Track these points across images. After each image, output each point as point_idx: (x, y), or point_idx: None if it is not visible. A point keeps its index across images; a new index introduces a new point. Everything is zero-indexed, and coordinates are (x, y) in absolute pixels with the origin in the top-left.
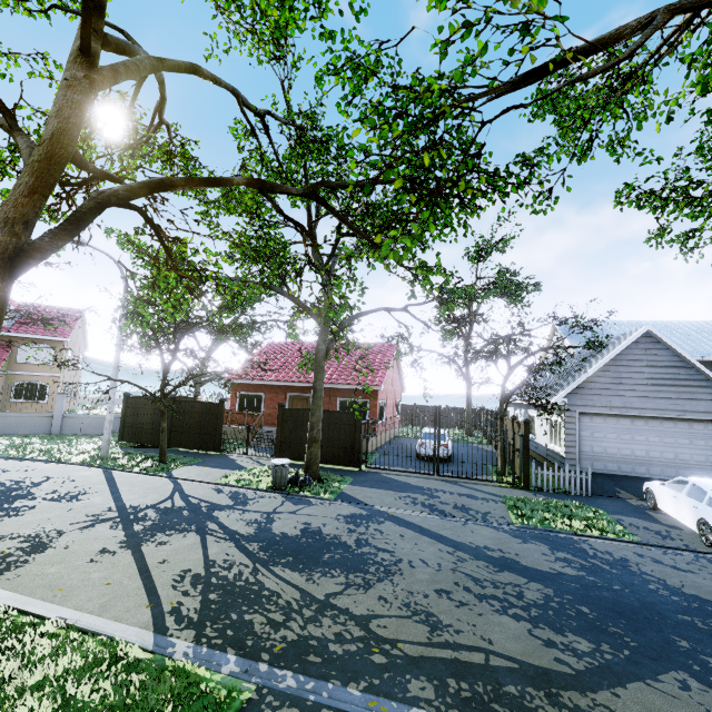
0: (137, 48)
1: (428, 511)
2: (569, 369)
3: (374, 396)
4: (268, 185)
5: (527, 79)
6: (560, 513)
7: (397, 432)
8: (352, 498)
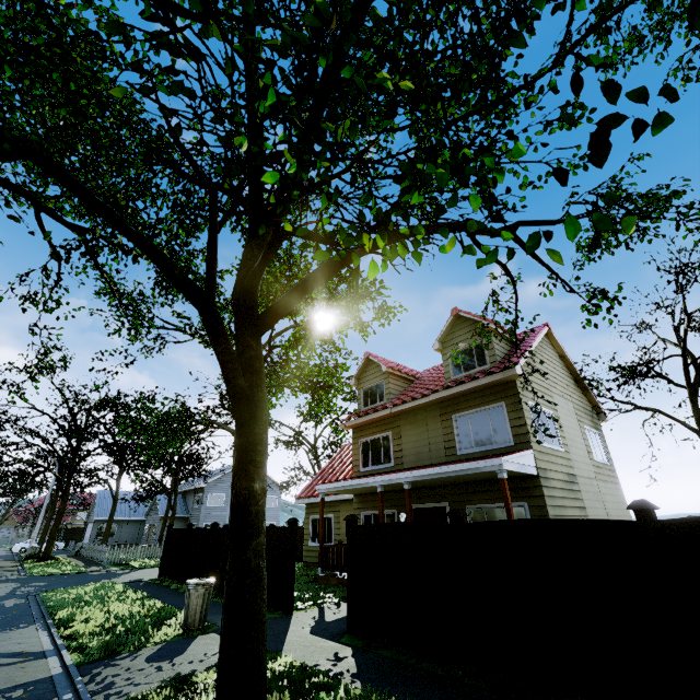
0: None
1: None
2: None
3: None
4: None
5: None
6: None
7: None
8: None
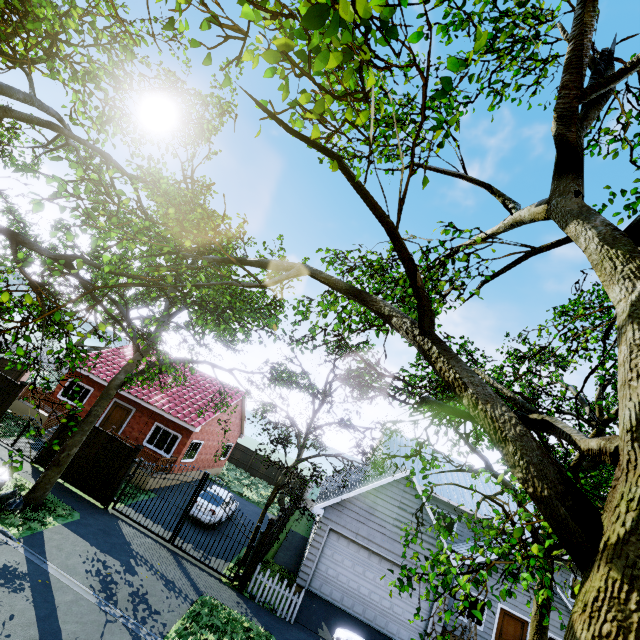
0: (16, 91)
1: (98, 589)
2: (358, 479)
3: (188, 434)
4: (21, 239)
5: (225, 262)
6: (228, 638)
7: (215, 473)
8: (39, 544)
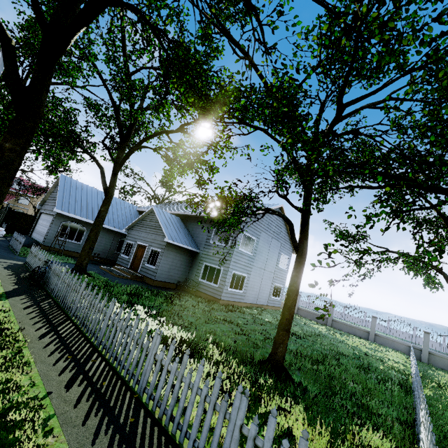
0: None
1: None
2: None
3: None
4: None
5: None
6: None
7: None
8: None
